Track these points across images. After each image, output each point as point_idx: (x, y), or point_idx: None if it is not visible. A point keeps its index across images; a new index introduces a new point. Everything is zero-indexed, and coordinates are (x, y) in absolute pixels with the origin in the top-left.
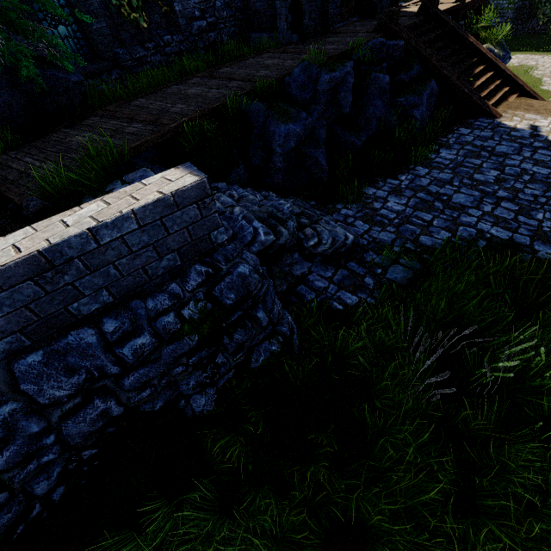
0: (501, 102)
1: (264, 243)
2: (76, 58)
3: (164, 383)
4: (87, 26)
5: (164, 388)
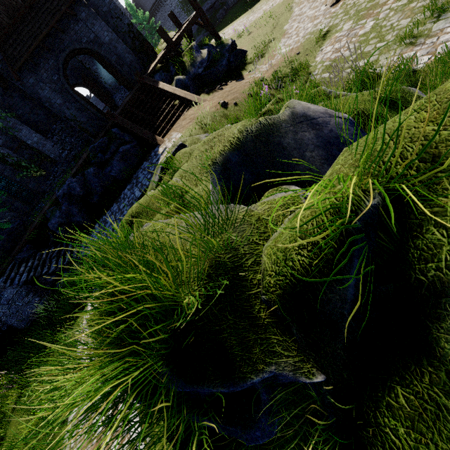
0: (176, 122)
1: (22, 281)
2: (4, 227)
3: (3, 323)
4: (28, 188)
5: (5, 324)
